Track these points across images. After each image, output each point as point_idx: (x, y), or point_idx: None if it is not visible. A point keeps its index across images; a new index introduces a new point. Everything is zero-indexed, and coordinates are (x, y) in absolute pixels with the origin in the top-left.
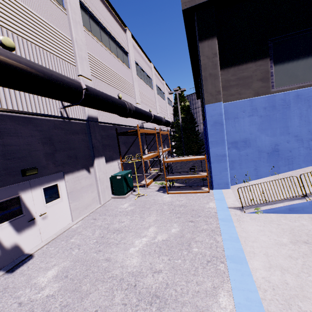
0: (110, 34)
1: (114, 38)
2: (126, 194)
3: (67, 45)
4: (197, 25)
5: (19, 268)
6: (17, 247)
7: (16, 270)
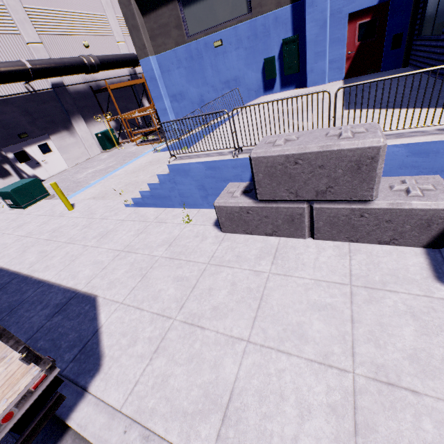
0: None
1: None
2: (111, 149)
3: (3, 14)
4: None
5: None
6: (36, 176)
7: None
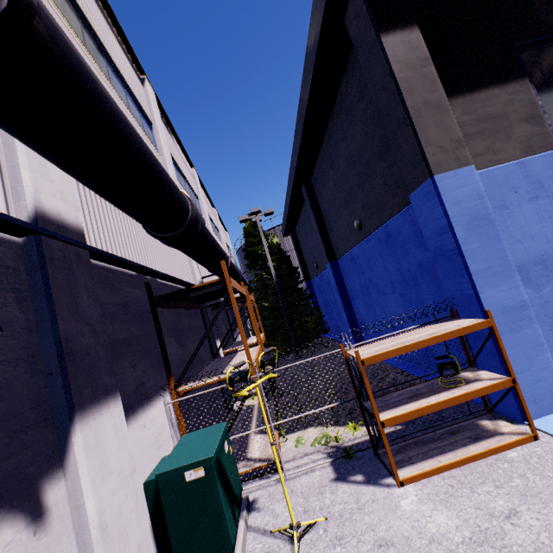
0: (111, 57)
1: (119, 73)
2: (237, 547)
3: None
4: (367, 0)
5: None
6: None
7: None
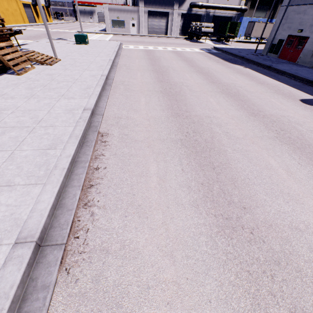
0: None
1: None
2: None
3: None
4: None
5: None
6: None
7: None
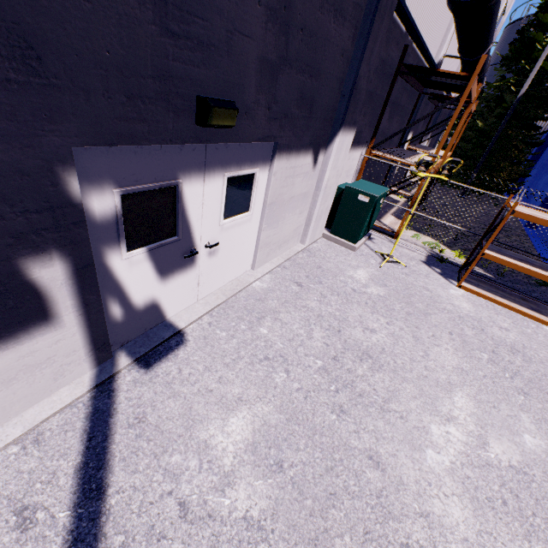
0: None
1: None
2: (358, 243)
3: None
4: None
5: (160, 363)
6: (155, 307)
7: (155, 365)
